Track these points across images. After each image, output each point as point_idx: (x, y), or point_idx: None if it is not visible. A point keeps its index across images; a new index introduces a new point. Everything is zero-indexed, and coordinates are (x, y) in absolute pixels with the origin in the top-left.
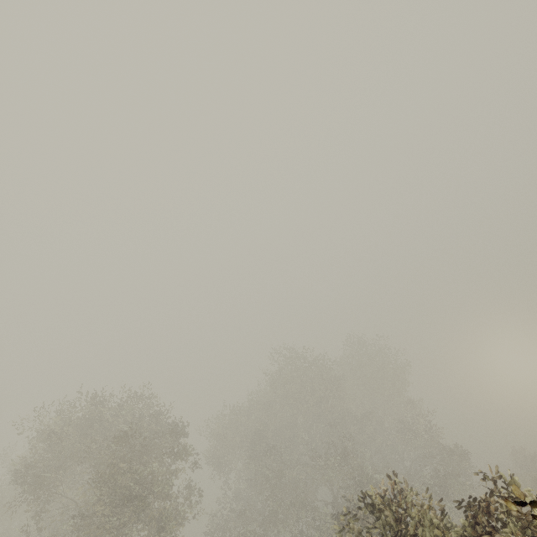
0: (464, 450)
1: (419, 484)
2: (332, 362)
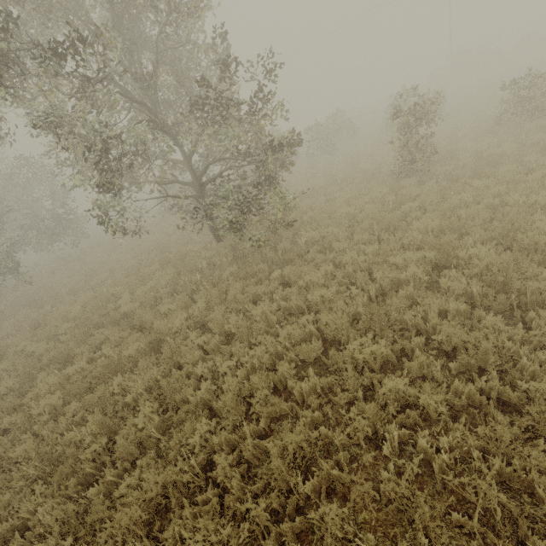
0: None
1: None
2: None
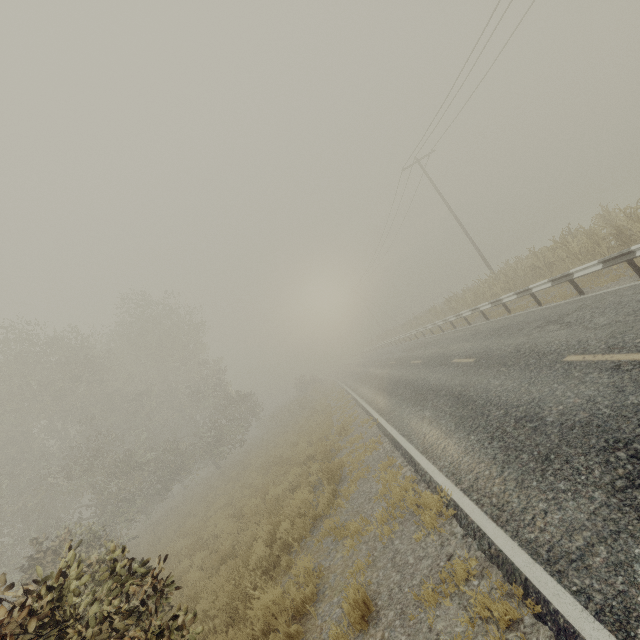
0: (250, 397)
1: (209, 439)
2: (86, 338)
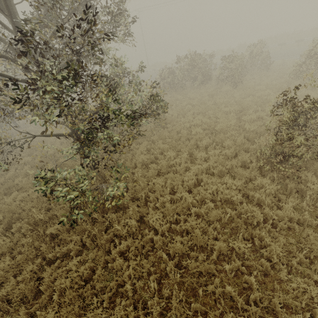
0: None
1: None
2: None
